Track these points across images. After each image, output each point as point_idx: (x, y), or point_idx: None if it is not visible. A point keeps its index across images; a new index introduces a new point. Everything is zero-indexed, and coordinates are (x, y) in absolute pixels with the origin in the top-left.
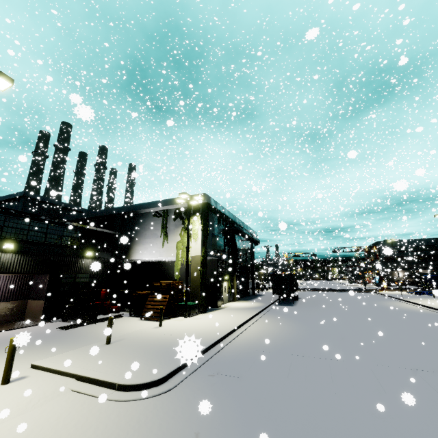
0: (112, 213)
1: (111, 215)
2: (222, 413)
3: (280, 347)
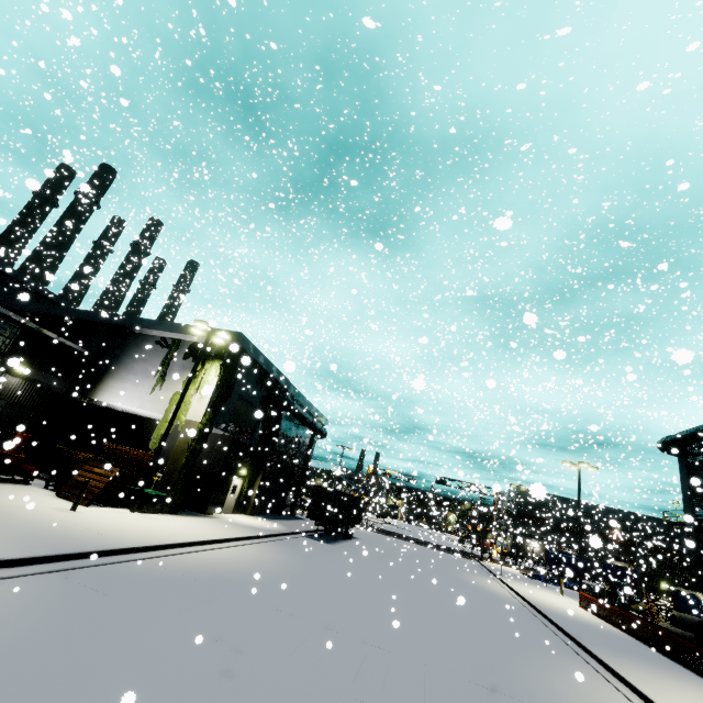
0: (93, 320)
1: (91, 322)
2: (19, 621)
3: (227, 580)
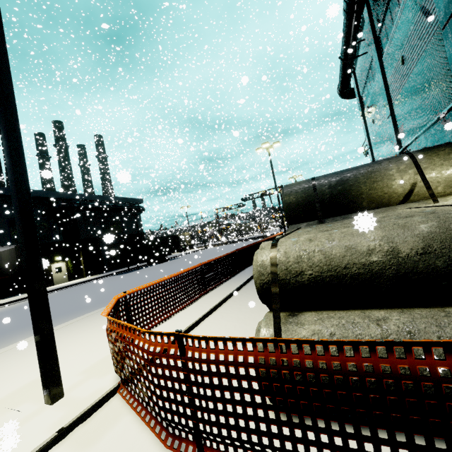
0: None
1: None
2: None
3: None
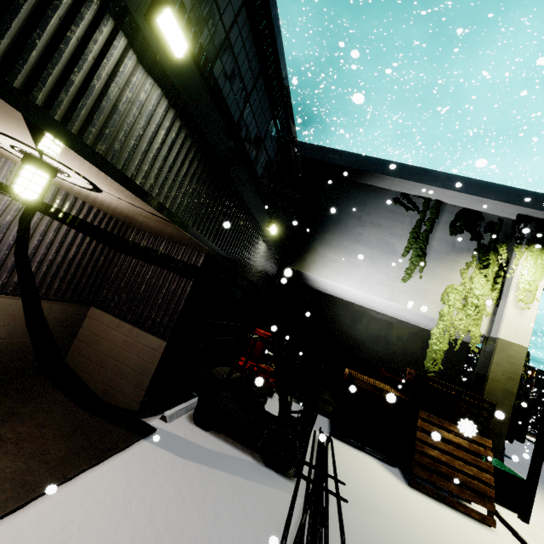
0: None
1: None
2: None
3: None
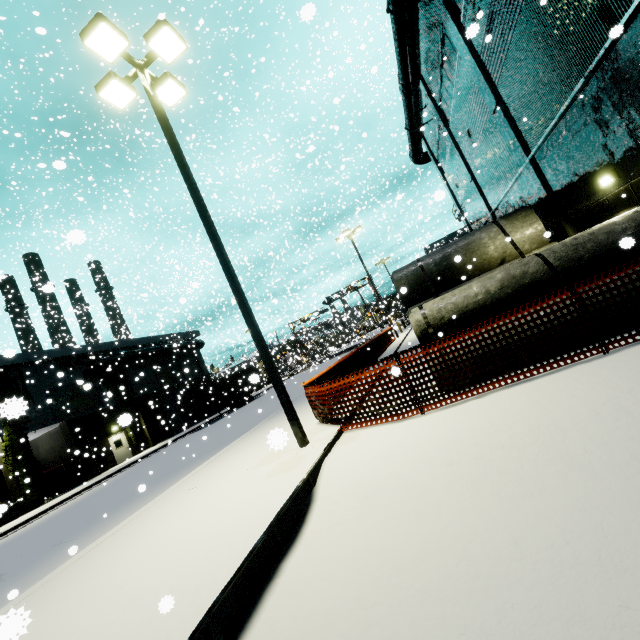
0: None
1: None
2: None
3: None
